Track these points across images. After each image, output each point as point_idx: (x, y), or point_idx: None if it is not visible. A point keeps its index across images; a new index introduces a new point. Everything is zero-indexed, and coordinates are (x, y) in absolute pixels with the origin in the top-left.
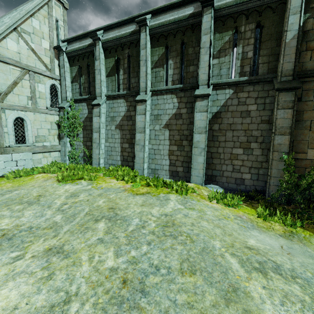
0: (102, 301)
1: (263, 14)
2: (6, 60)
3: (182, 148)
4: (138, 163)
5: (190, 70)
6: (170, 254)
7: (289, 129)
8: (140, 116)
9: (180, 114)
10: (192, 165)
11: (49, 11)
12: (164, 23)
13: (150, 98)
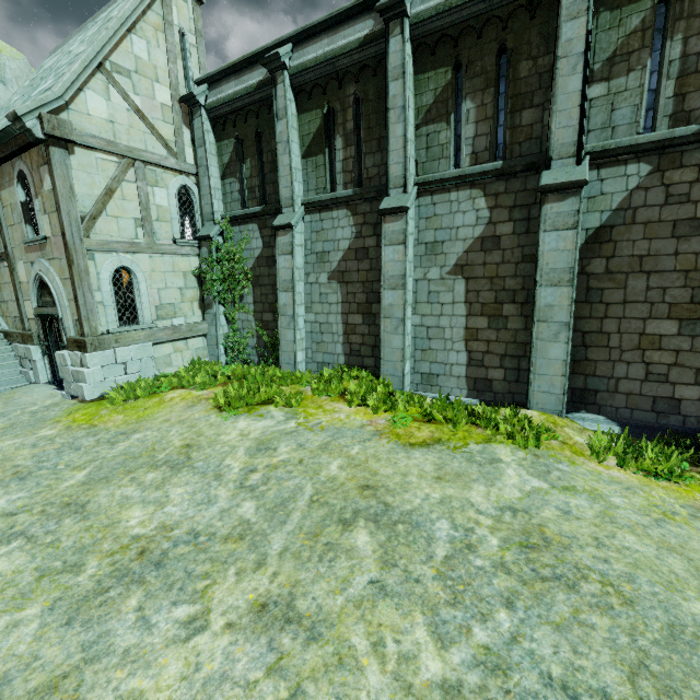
0: None
1: None
2: (88, 141)
3: (501, 324)
4: (389, 360)
5: (522, 121)
6: (583, 645)
7: None
8: (392, 249)
9: (495, 237)
10: (531, 365)
11: (166, 14)
12: (452, 3)
13: (415, 203)
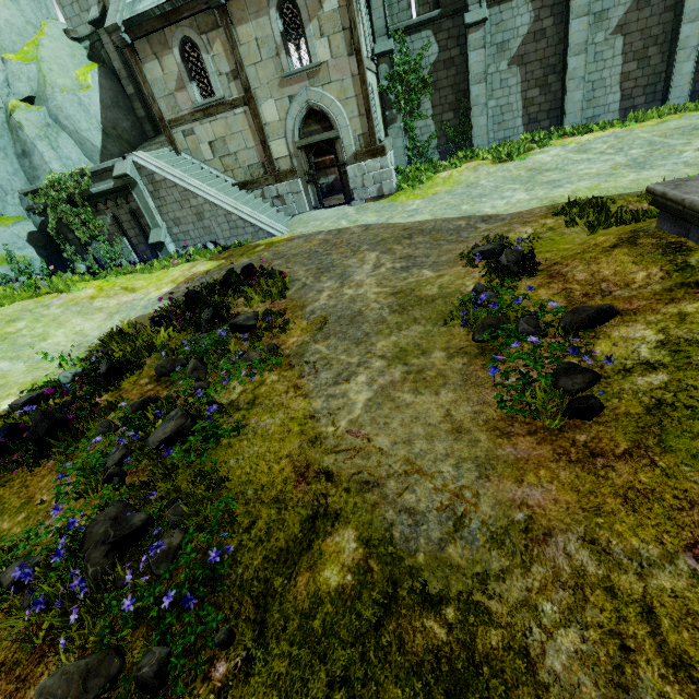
0: None
1: None
2: None
3: (646, 63)
4: (570, 113)
5: None
6: None
7: None
8: (578, 21)
9: None
10: (671, 82)
11: None
12: None
13: None
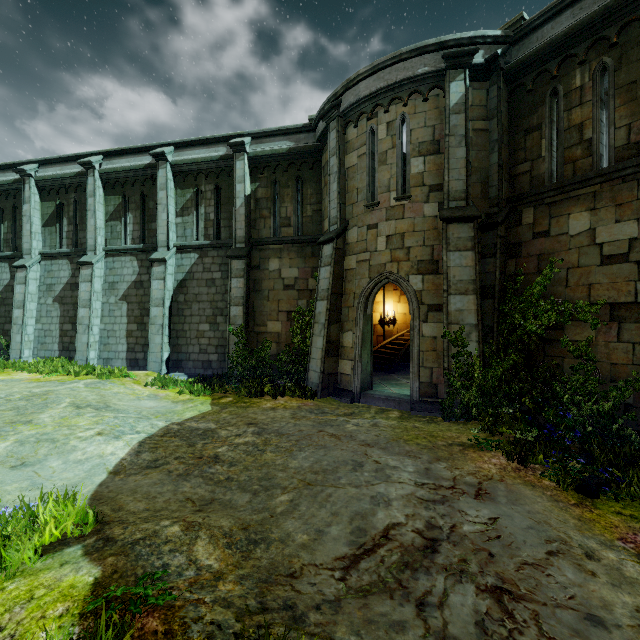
0: None
1: (220, 177)
2: None
3: (143, 327)
4: (80, 350)
5: (152, 227)
6: (5, 406)
7: (242, 300)
8: (85, 284)
9: (141, 281)
10: (149, 347)
11: None
12: (118, 169)
13: (105, 260)
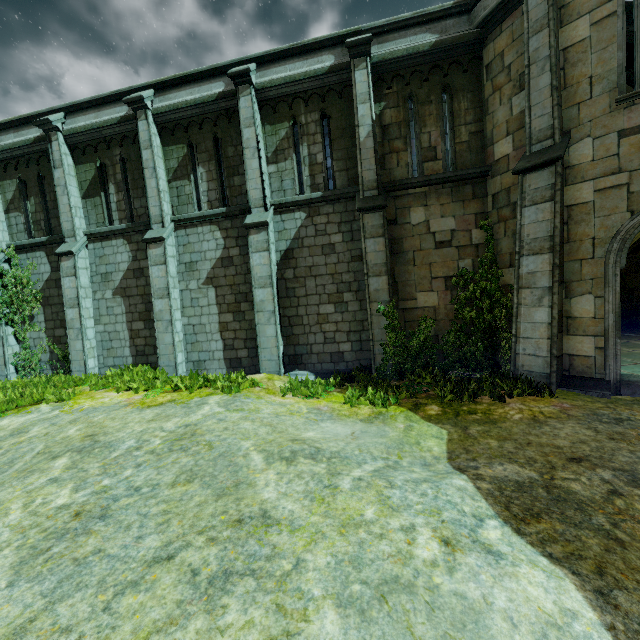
0: (33, 541)
1: (327, 100)
2: None
3: (241, 317)
4: (164, 354)
5: (235, 183)
6: (166, 471)
7: (385, 267)
8: (157, 268)
9: (229, 257)
10: (258, 342)
11: None
12: (178, 105)
13: (174, 234)
